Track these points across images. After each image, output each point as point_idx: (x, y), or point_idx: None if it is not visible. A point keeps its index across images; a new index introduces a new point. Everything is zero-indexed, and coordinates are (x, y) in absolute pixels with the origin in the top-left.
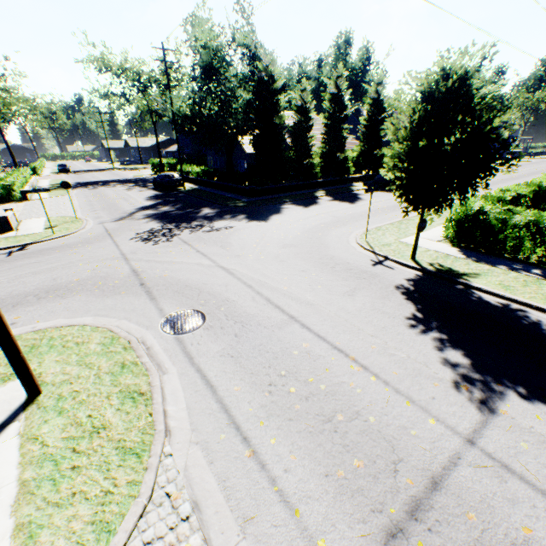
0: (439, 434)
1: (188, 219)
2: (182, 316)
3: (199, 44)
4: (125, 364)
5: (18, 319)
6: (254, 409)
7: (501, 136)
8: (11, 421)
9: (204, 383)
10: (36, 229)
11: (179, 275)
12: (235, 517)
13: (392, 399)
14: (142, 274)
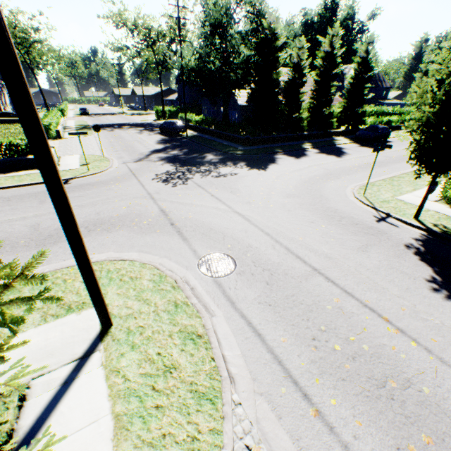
0: None
1: (196, 164)
2: (215, 259)
3: (211, 2)
4: (177, 304)
5: None
6: (306, 364)
7: None
8: (93, 350)
9: (251, 330)
10: (73, 166)
11: (202, 218)
12: None
13: (439, 370)
14: (170, 214)
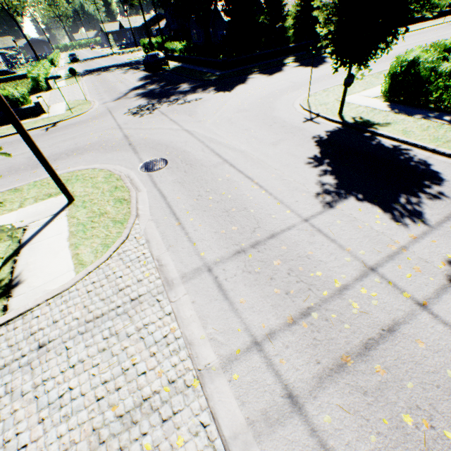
0: (289, 217)
1: (167, 95)
2: (153, 162)
3: None
4: (117, 187)
5: (58, 167)
6: (185, 207)
7: None
8: (62, 211)
9: (160, 196)
10: (60, 112)
11: (155, 138)
12: (165, 245)
13: (269, 202)
14: (131, 138)
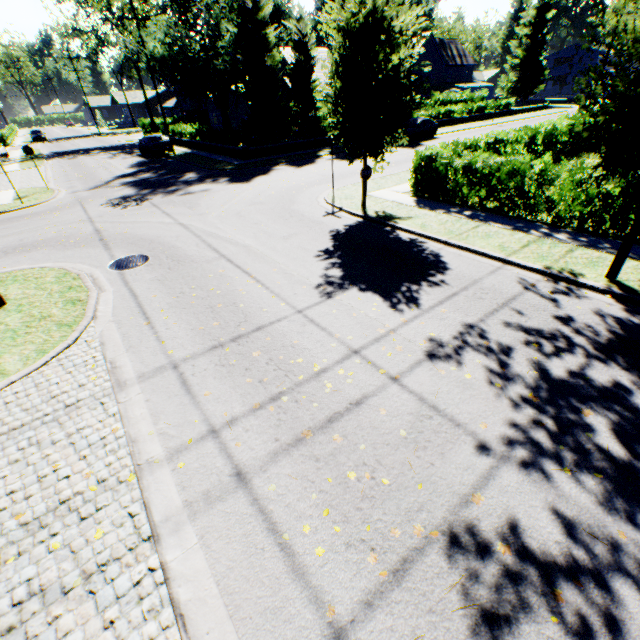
0: (282, 310)
1: (166, 185)
2: (130, 259)
3: None
4: (73, 287)
5: None
6: (161, 305)
7: (400, 75)
8: None
9: (131, 295)
10: (5, 201)
11: (138, 232)
12: (125, 346)
13: (264, 296)
14: (104, 232)
